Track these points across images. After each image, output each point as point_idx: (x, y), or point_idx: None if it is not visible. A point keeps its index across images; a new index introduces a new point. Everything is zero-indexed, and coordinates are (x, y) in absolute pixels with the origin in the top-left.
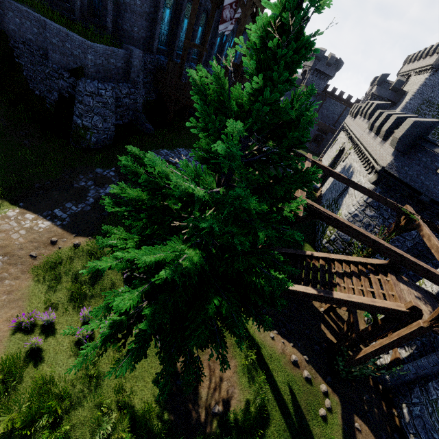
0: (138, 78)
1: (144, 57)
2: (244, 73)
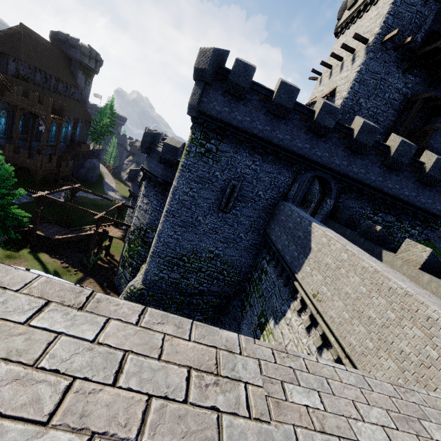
0: None
1: None
2: (81, 145)
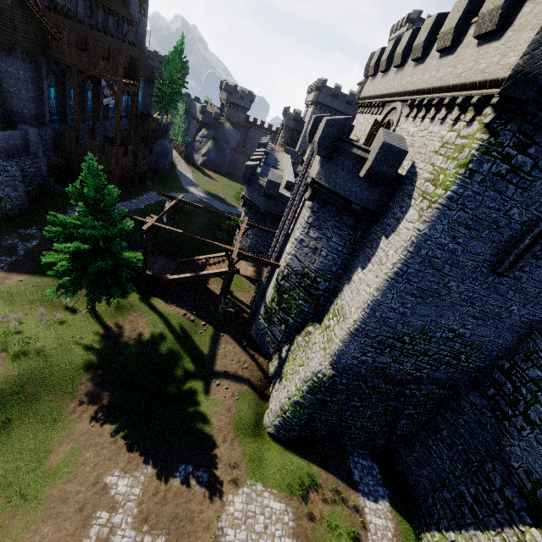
0: (38, 149)
1: (39, 131)
2: (149, 120)
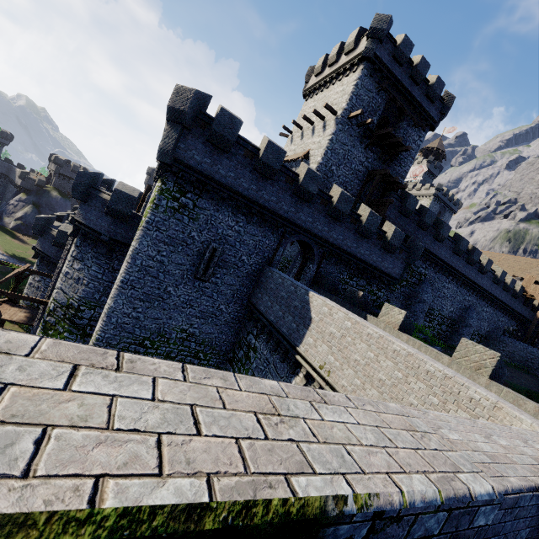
0: None
1: None
2: None
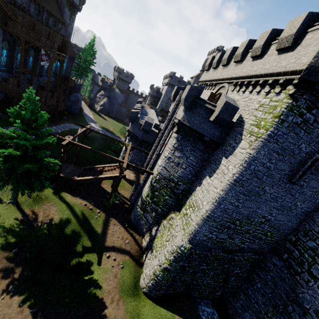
0: None
1: None
2: (69, 80)
